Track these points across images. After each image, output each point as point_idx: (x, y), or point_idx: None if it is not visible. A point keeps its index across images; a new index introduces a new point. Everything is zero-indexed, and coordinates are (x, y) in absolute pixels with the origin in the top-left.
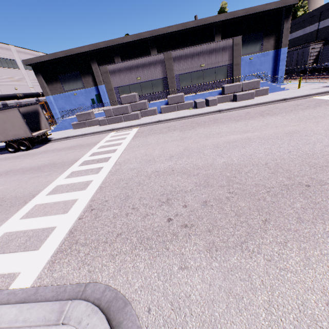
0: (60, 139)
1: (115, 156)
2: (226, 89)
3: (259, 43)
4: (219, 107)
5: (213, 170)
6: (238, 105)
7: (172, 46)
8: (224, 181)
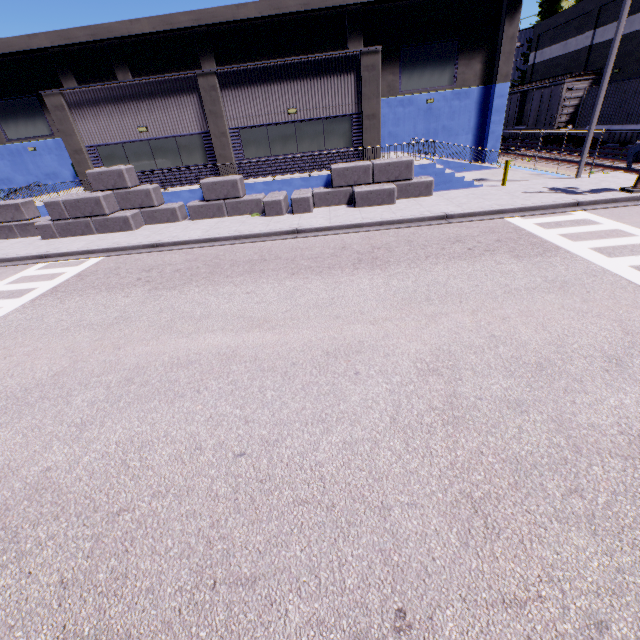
0: None
1: None
2: (336, 174)
3: (449, 66)
4: (306, 221)
5: None
6: (344, 221)
7: (252, 55)
8: None
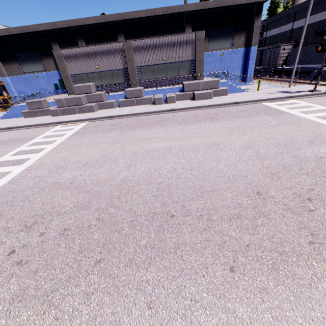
0: (2, 129)
1: (36, 157)
2: (186, 86)
3: (230, 39)
4: (175, 106)
5: (107, 186)
6: (192, 105)
7: (141, 33)
8: (105, 203)
